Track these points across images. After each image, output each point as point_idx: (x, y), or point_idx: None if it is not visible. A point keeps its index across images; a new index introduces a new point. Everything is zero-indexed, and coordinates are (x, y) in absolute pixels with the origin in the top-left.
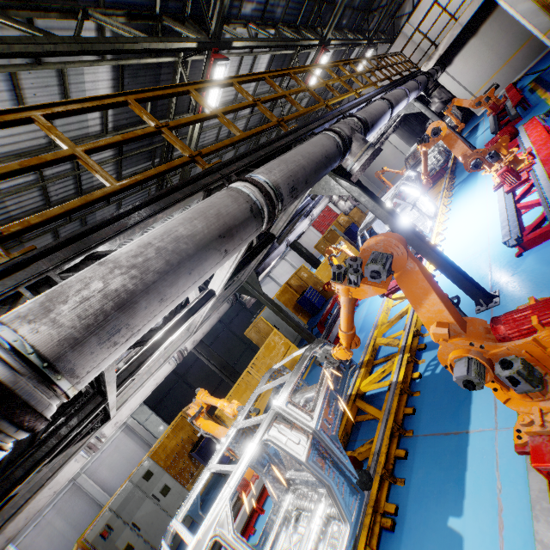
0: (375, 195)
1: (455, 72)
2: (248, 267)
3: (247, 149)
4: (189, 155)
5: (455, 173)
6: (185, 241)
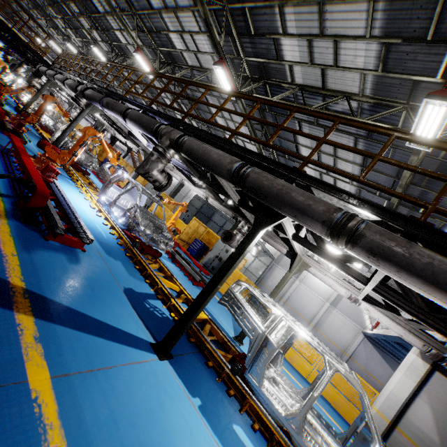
0: None
1: None
2: None
3: None
4: None
5: None
6: None
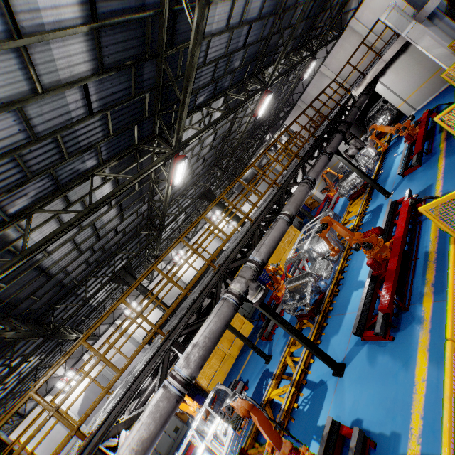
0: (269, 307)
1: (387, 81)
2: (205, 303)
3: (214, 156)
4: (153, 332)
5: (372, 192)
6: (146, 440)
